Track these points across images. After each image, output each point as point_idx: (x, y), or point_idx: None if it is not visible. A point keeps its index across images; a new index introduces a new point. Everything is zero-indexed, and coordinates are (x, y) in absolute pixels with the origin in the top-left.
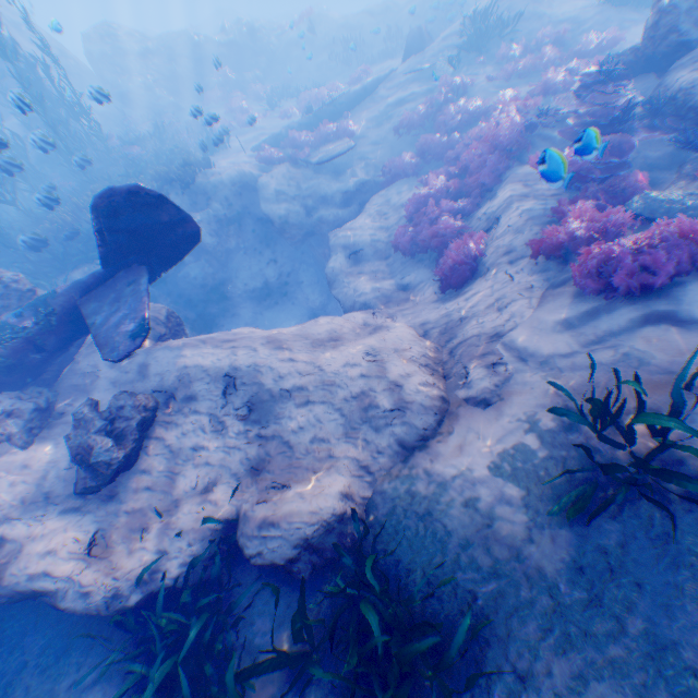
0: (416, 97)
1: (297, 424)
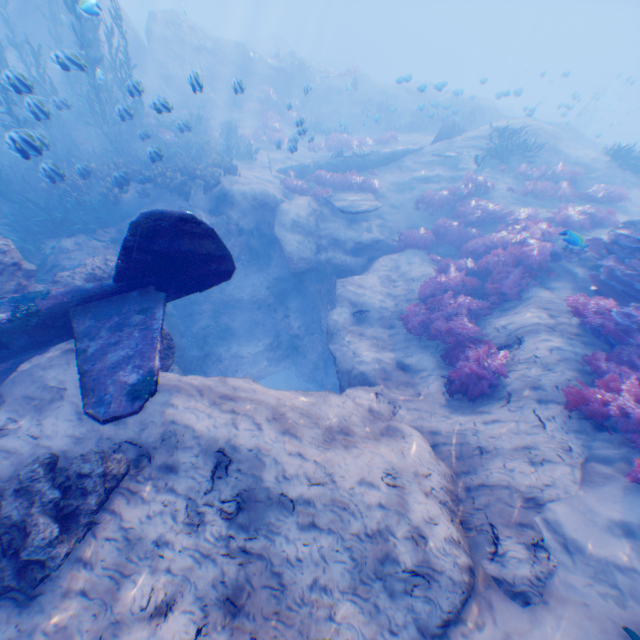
0: (439, 179)
1: (294, 553)
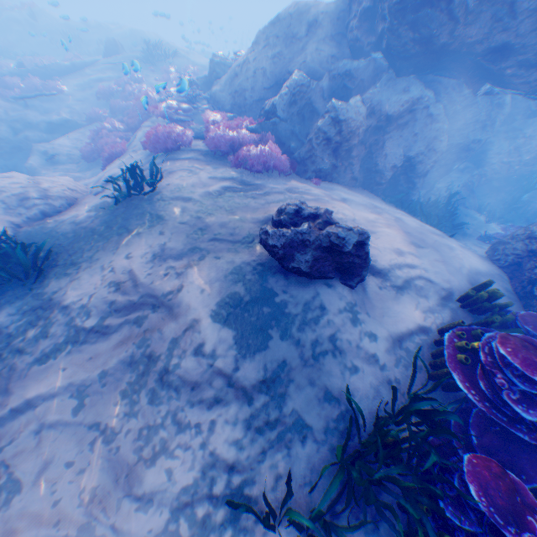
0: (112, 79)
1: None
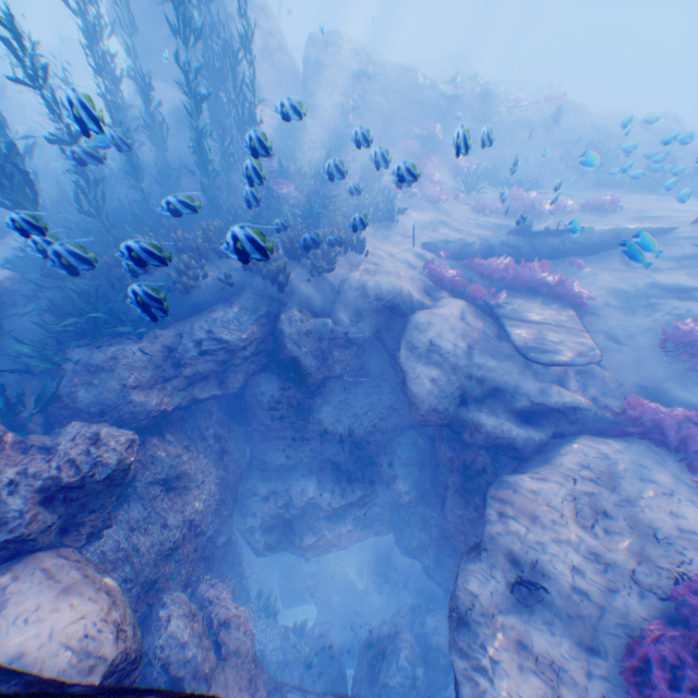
0: None
1: None
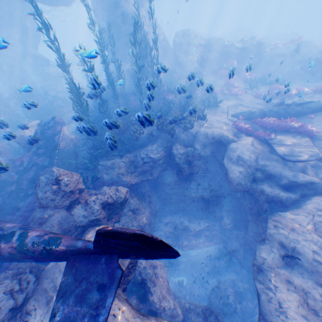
0: None
1: None
